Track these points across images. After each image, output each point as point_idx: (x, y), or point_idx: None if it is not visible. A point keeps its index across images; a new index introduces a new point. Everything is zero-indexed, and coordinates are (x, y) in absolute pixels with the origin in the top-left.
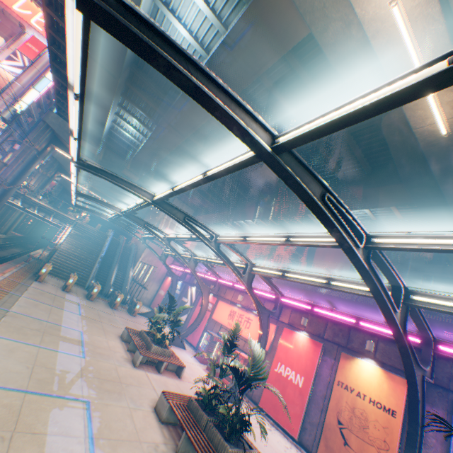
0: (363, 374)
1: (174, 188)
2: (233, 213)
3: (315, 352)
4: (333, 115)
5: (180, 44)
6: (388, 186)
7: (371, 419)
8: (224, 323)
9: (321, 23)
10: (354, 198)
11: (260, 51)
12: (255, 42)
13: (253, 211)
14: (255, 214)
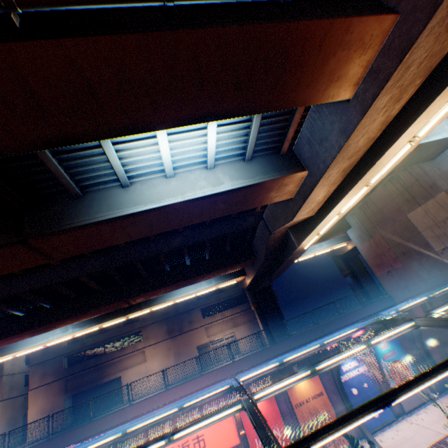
0: (301, 386)
1: (316, 368)
2: (50, 325)
3: (272, 401)
4: (440, 310)
5: (137, 151)
6: (245, 261)
7: (318, 406)
8: None
9: (307, 207)
10: (221, 271)
11: (253, 200)
12: (256, 195)
13: (98, 311)
14: (99, 312)
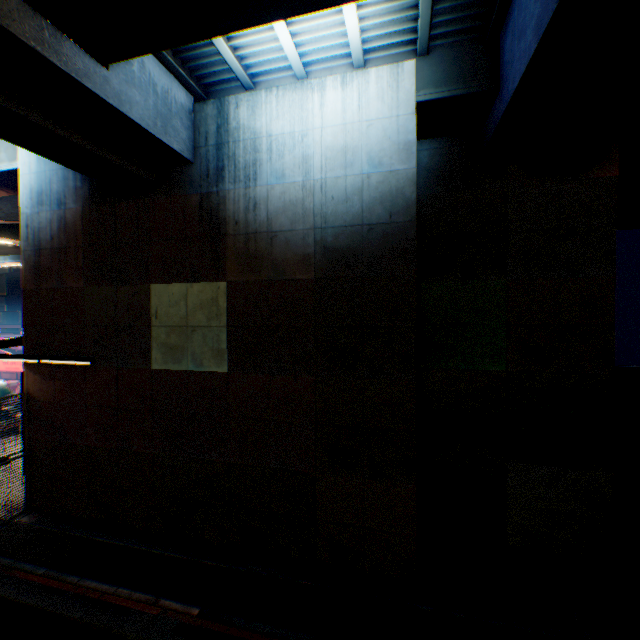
0: None
1: None
2: None
3: None
4: None
5: None
6: None
7: None
8: (5, 369)
9: None
10: None
11: None
12: None
13: None
14: None
